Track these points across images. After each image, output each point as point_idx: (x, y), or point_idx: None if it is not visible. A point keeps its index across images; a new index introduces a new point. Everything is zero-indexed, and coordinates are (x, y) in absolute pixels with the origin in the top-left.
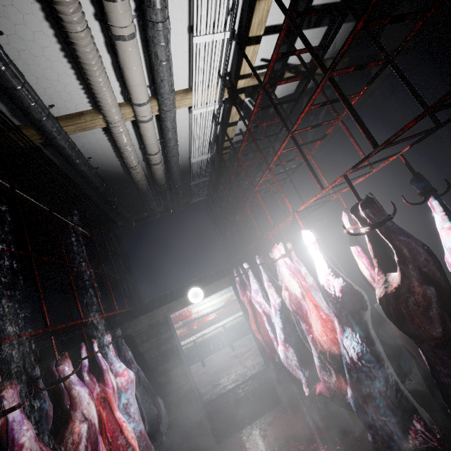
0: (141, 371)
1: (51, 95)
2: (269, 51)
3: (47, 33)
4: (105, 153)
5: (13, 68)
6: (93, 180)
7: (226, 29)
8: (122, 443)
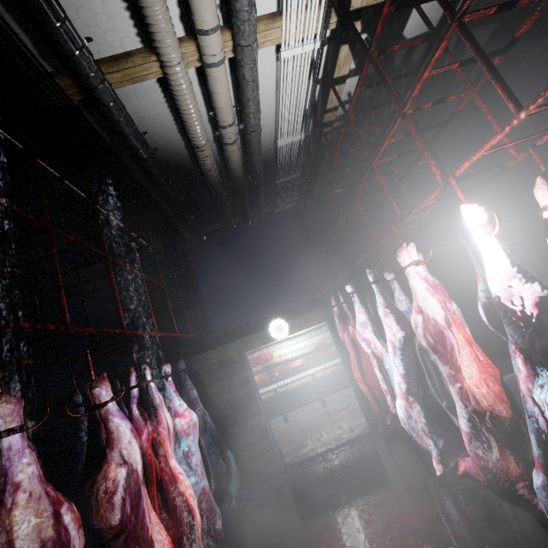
0: (208, 415)
1: (87, 20)
2: None
3: None
4: (164, 126)
5: None
6: (150, 164)
7: None
8: (178, 500)
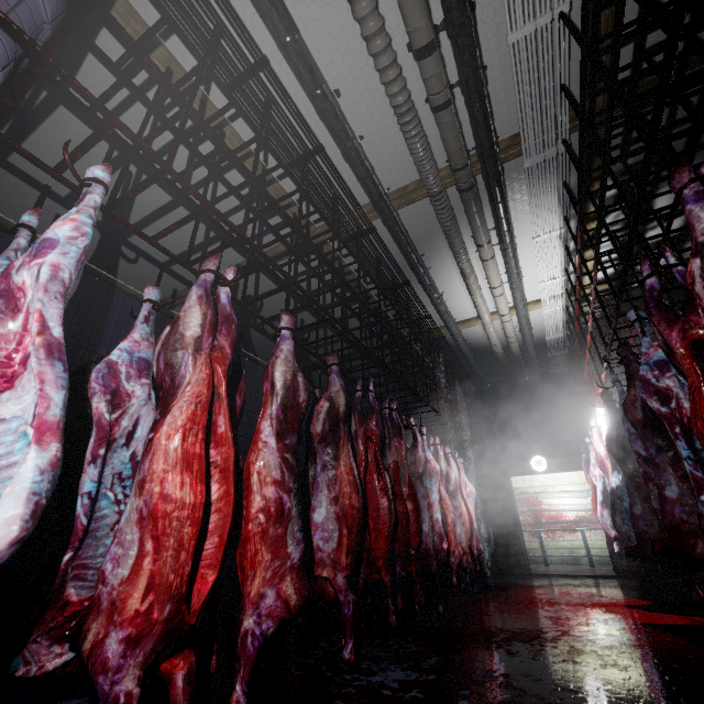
0: (478, 499)
1: (457, 314)
2: (611, 269)
3: (464, 296)
4: (477, 335)
5: (448, 312)
6: (466, 352)
7: (563, 275)
8: None
